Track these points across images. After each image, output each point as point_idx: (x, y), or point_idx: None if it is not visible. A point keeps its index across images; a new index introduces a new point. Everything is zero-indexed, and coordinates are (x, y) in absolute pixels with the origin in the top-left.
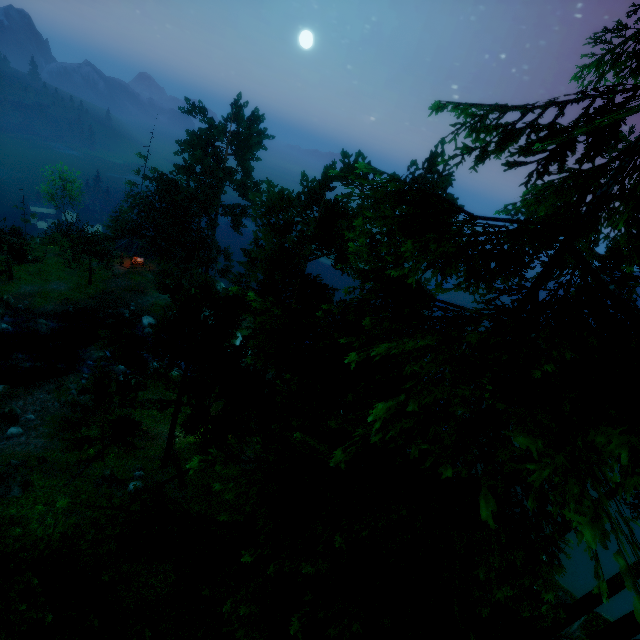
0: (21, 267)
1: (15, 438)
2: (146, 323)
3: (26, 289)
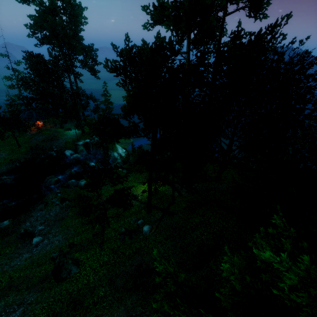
0: None
1: (40, 244)
2: (68, 154)
3: None
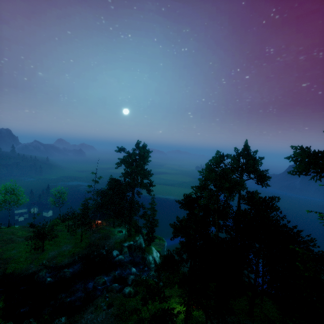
0: (46, 242)
1: None
2: (115, 254)
3: (52, 254)
